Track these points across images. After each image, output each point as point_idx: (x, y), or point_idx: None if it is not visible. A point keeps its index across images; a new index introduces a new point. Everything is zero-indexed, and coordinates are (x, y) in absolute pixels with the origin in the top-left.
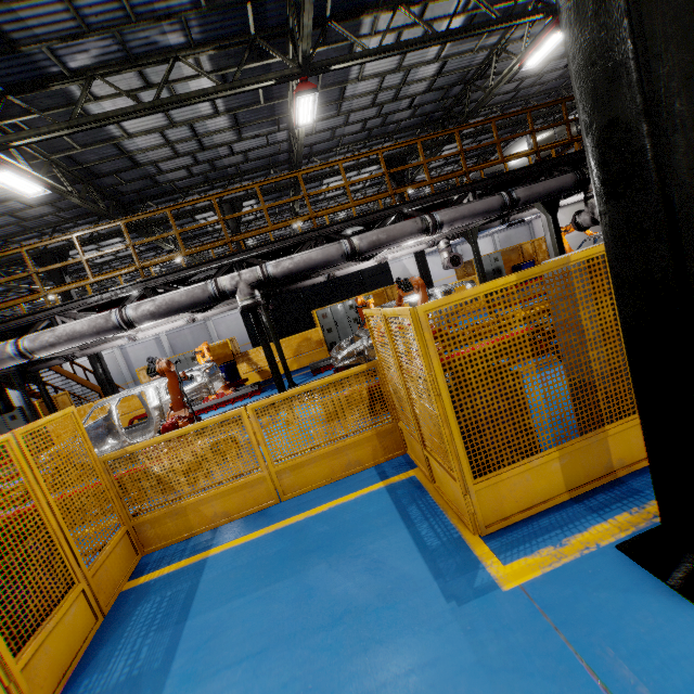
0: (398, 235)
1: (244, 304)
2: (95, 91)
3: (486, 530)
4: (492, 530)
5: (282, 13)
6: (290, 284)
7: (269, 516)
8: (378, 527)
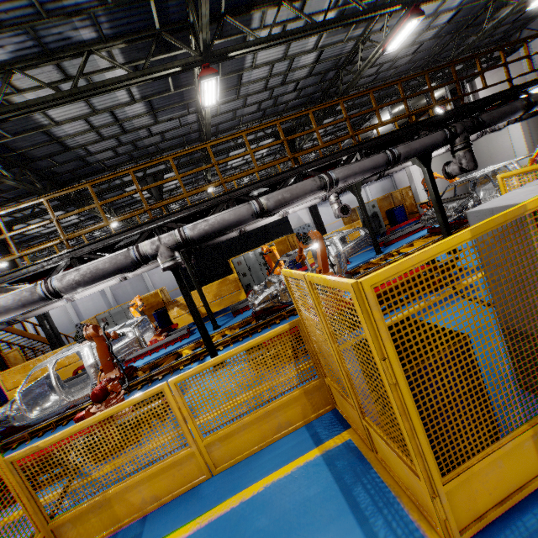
0: (300, 193)
1: (165, 265)
2: (18, 84)
3: (461, 536)
4: (468, 535)
5: (182, 9)
6: (207, 241)
7: (201, 498)
8: (325, 522)
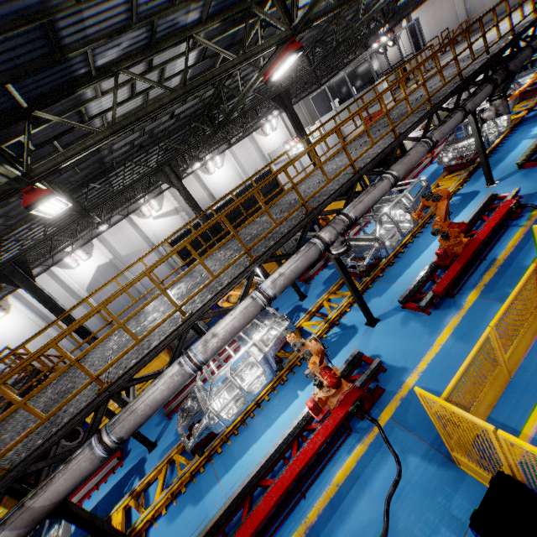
0: (417, 160)
1: (342, 250)
2: (103, 86)
3: None
4: None
5: None
6: None
7: (523, 391)
8: None
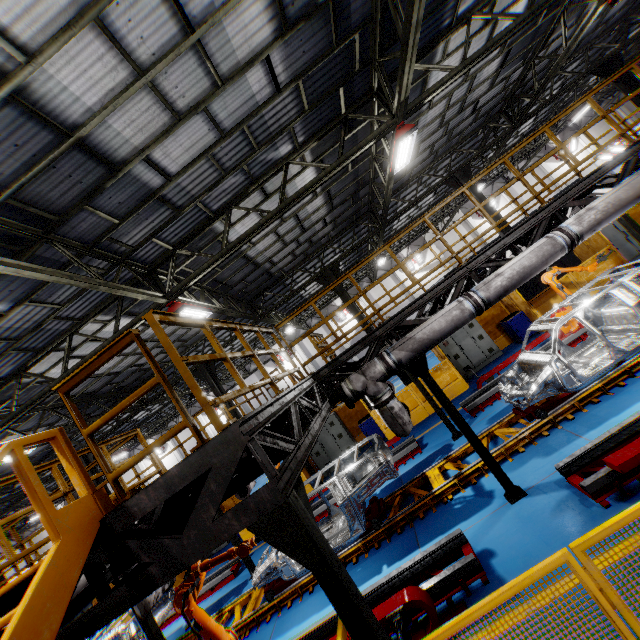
0: None
1: None
2: (449, 48)
3: None
4: None
5: None
6: None
7: None
8: None
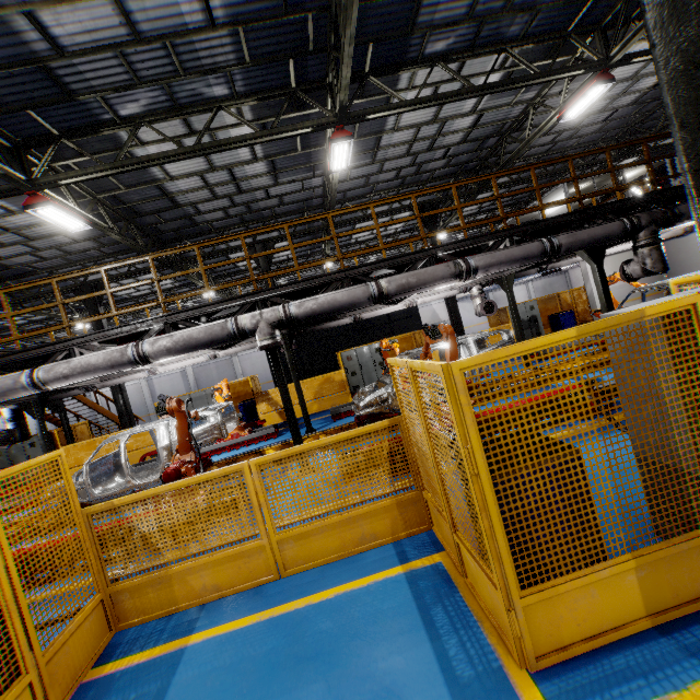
0: (429, 279)
1: (263, 344)
2: (143, 137)
3: (537, 663)
4: (546, 664)
5: (322, 68)
6: (314, 325)
7: (265, 597)
8: (394, 634)
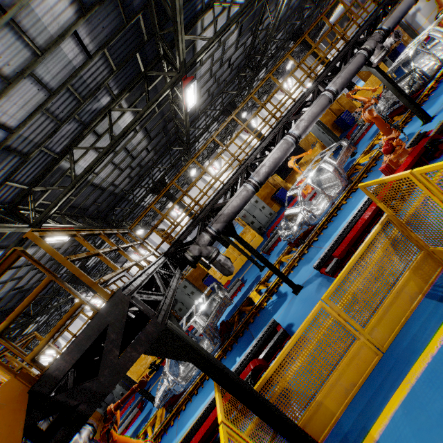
0: None
1: (383, 54)
2: (204, 24)
3: None
4: None
5: None
6: None
7: None
8: None
